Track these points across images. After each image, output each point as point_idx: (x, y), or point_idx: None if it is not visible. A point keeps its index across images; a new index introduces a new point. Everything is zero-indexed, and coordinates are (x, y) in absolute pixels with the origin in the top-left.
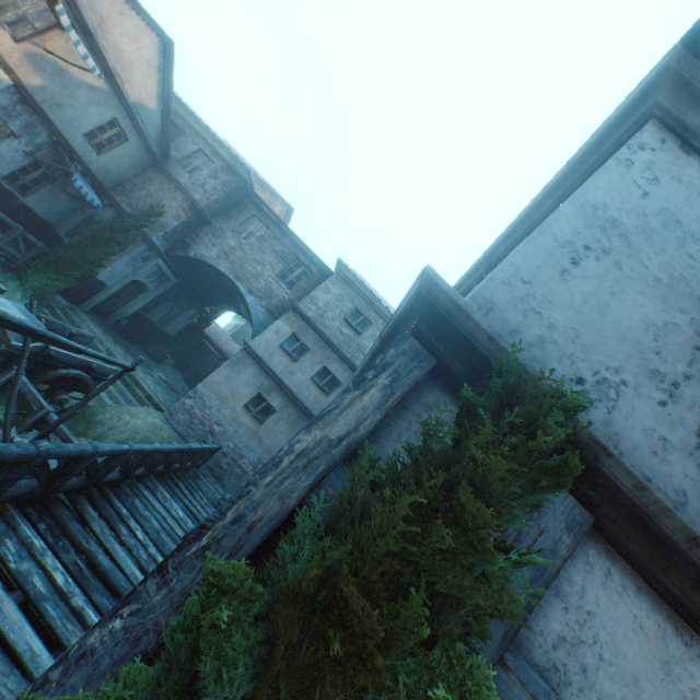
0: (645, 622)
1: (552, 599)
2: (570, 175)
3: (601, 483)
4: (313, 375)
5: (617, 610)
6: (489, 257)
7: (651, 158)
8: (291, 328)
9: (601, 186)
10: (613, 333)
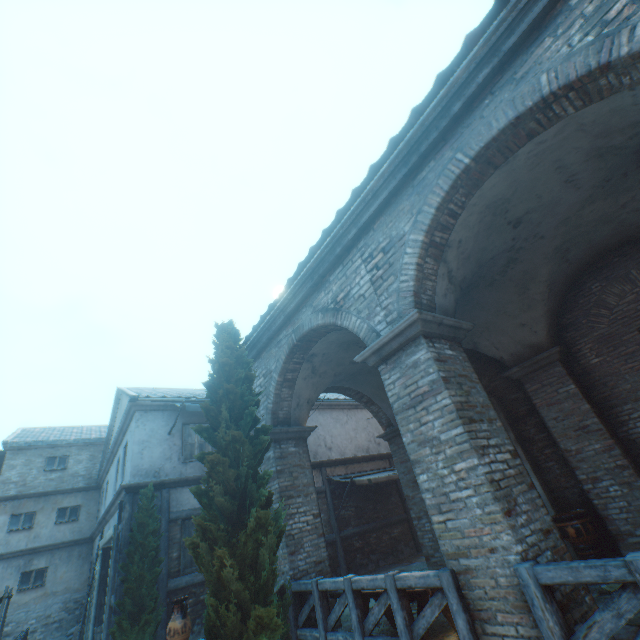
0: (186, 491)
1: (173, 501)
2: (129, 416)
3: (168, 483)
4: (56, 521)
5: (182, 493)
6: (122, 430)
7: (142, 420)
8: (6, 514)
9: (137, 435)
10: (157, 459)
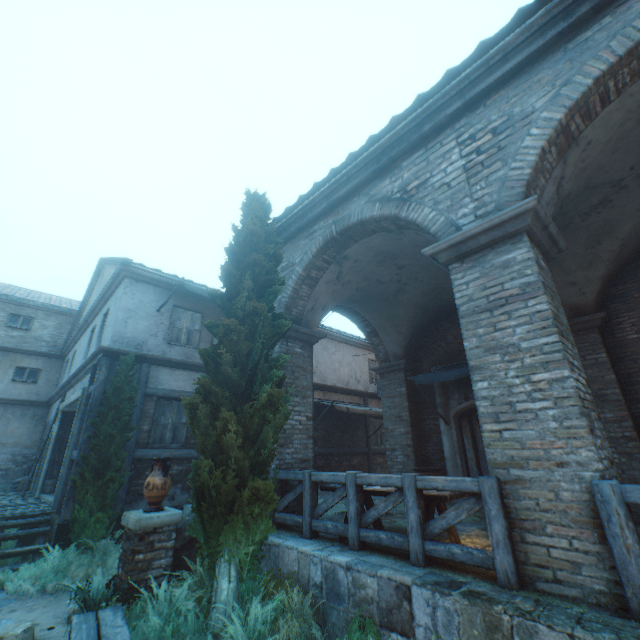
0: (167, 372)
1: (152, 378)
2: (116, 281)
3: (149, 359)
4: (13, 378)
5: (162, 373)
6: (104, 297)
7: (131, 288)
8: None
9: (124, 302)
10: (141, 332)
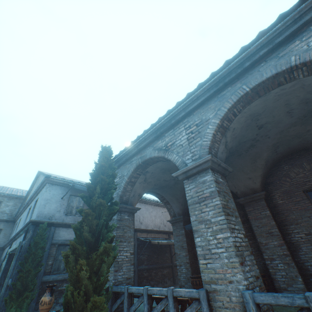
0: (64, 230)
1: (56, 234)
2: (42, 185)
3: (55, 224)
4: None
5: (61, 231)
6: (37, 192)
7: (49, 188)
8: None
9: (45, 195)
10: (52, 210)
